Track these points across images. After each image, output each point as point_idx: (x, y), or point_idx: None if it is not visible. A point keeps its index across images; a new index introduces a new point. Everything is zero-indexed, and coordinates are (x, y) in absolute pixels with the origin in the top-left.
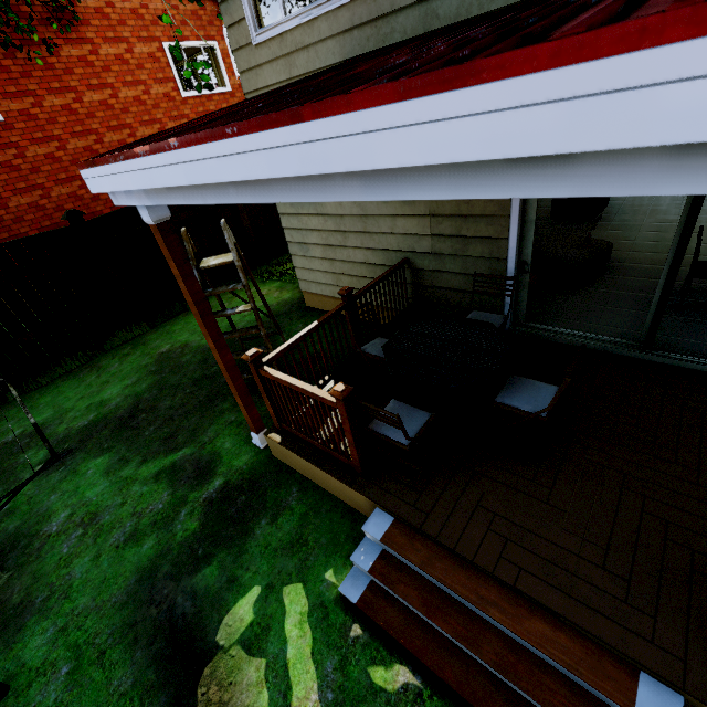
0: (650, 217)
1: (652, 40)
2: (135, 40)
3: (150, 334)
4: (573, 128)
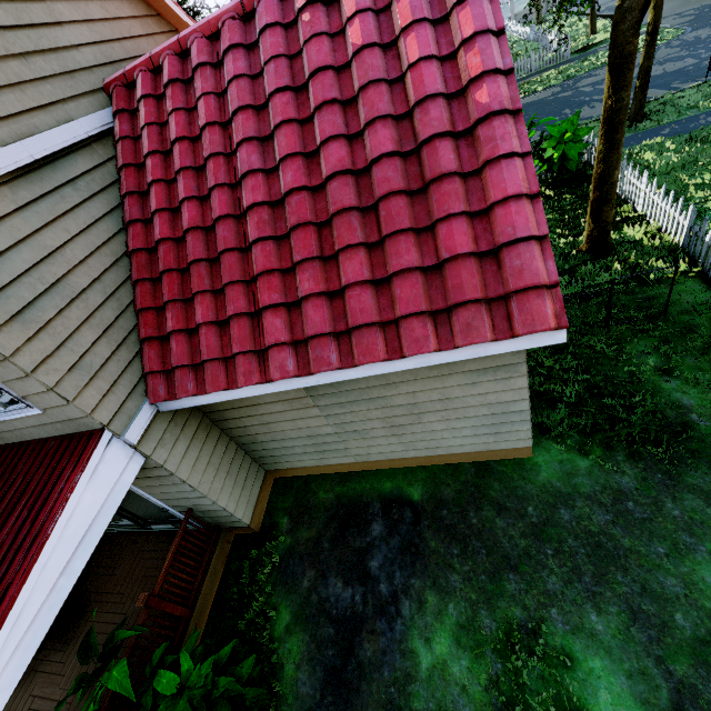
0: None
1: None
2: None
3: None
4: None
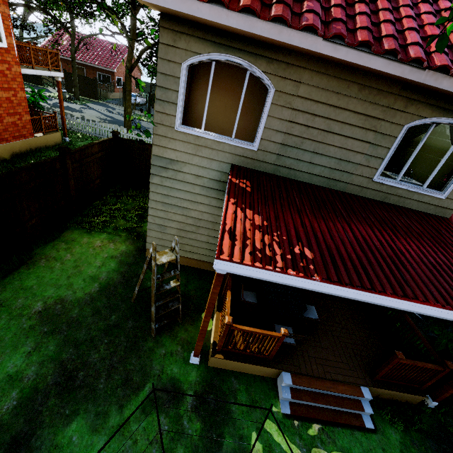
0: None
1: (429, 305)
2: None
3: None
4: (418, 309)
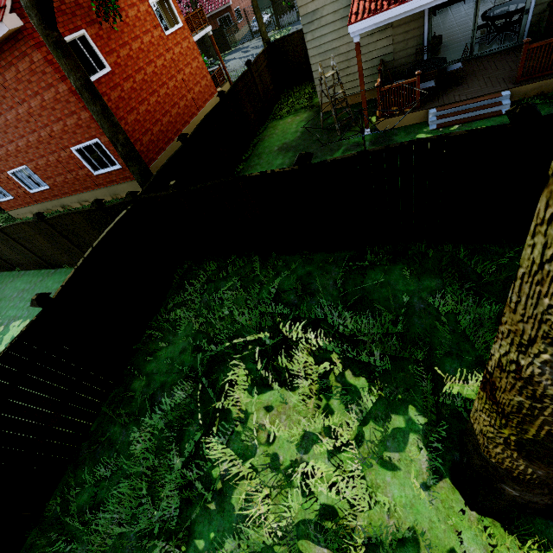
0: (444, 26)
1: None
2: (138, 3)
3: (256, 151)
4: None
